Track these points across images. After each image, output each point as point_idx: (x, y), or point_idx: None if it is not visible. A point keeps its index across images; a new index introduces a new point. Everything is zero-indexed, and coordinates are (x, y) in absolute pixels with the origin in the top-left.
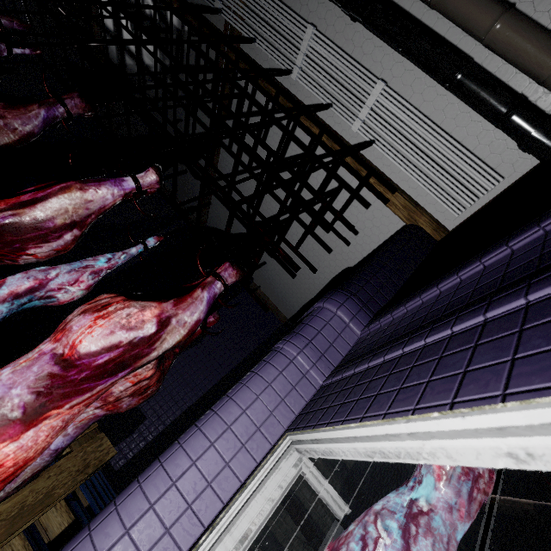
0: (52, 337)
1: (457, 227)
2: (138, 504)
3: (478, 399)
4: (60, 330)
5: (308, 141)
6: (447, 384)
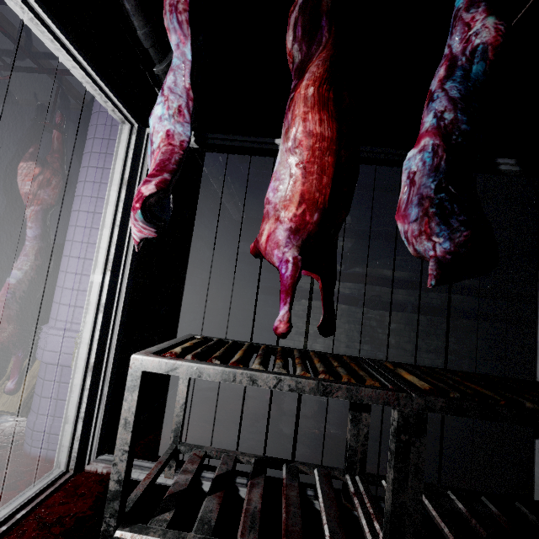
0: None
1: None
2: (74, 216)
3: None
4: None
5: None
6: None
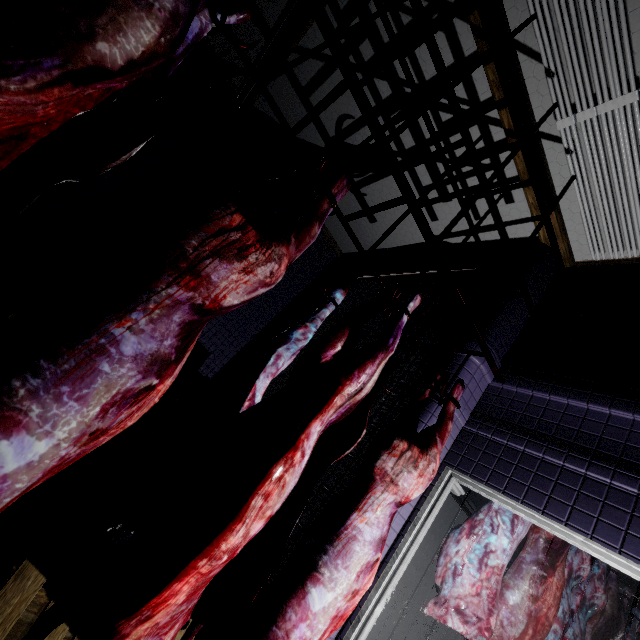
0: (385, 488)
1: (587, 269)
2: None
3: (637, 559)
4: (391, 484)
5: (483, 90)
6: (614, 532)
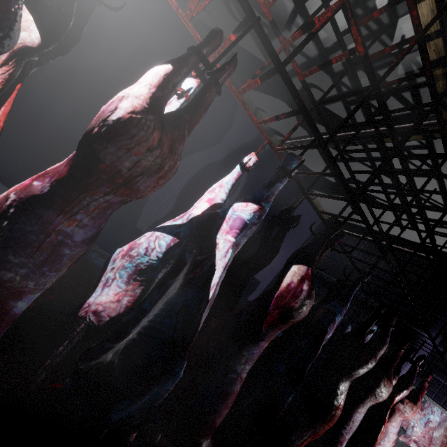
0: (401, 416)
1: None
2: None
3: None
4: (404, 415)
5: None
6: None
